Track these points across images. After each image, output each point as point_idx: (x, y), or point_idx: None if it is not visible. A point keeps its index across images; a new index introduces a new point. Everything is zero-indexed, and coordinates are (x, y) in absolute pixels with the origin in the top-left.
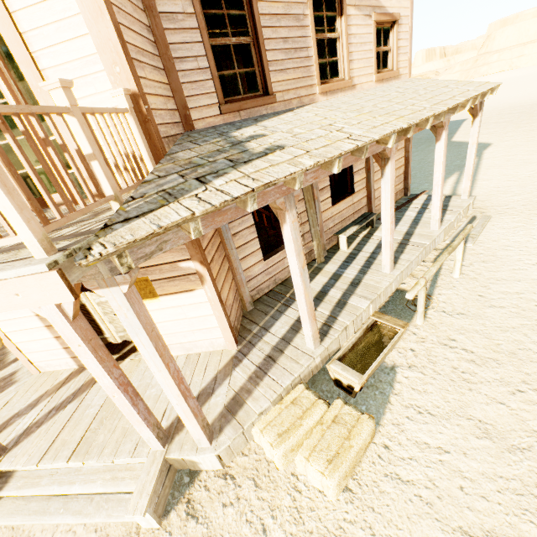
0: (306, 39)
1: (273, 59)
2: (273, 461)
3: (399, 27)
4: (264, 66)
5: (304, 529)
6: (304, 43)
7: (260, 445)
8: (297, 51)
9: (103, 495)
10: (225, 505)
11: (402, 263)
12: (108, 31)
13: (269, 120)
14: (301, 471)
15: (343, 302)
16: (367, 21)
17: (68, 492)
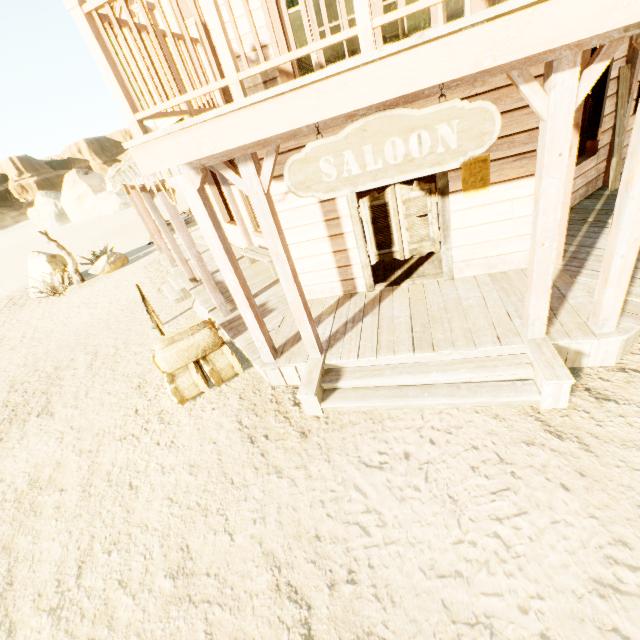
0: None
1: None
2: None
3: None
4: None
5: None
6: None
7: None
8: None
9: (469, 383)
10: None
11: None
12: None
13: None
14: None
15: None
16: None
17: (426, 380)
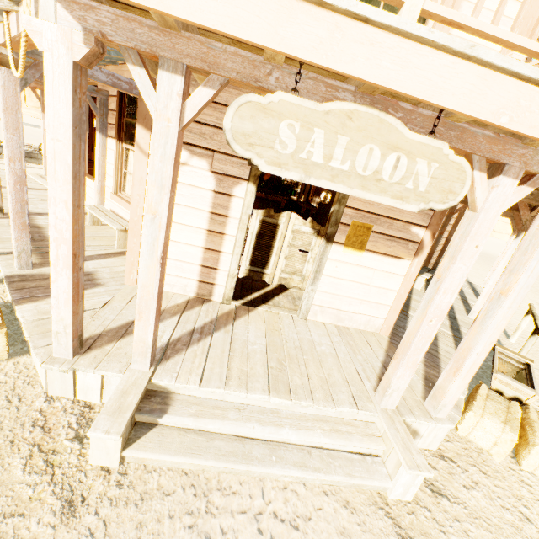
0: None
1: None
2: (481, 452)
3: None
4: None
5: None
6: None
7: (456, 435)
8: None
9: (321, 450)
10: (466, 487)
11: None
12: (537, 11)
13: None
14: (529, 464)
15: (456, 328)
16: None
17: (276, 436)
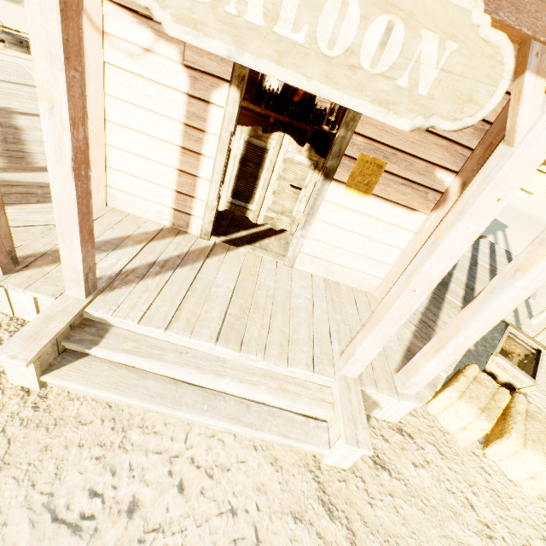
0: None
1: None
2: (447, 433)
3: None
4: None
5: (511, 515)
6: None
7: (425, 411)
8: None
9: (262, 405)
10: (415, 465)
11: None
12: None
13: None
14: (495, 454)
15: (469, 300)
16: None
17: (214, 385)
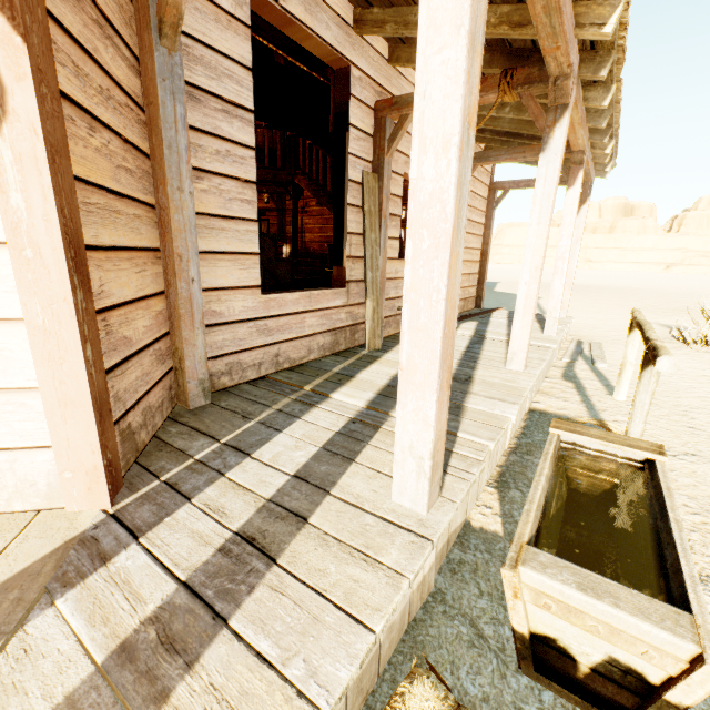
0: None
1: None
2: None
3: None
4: None
5: None
6: None
7: None
8: None
9: None
10: None
11: (534, 361)
12: None
13: None
14: None
15: (454, 404)
16: None
17: None
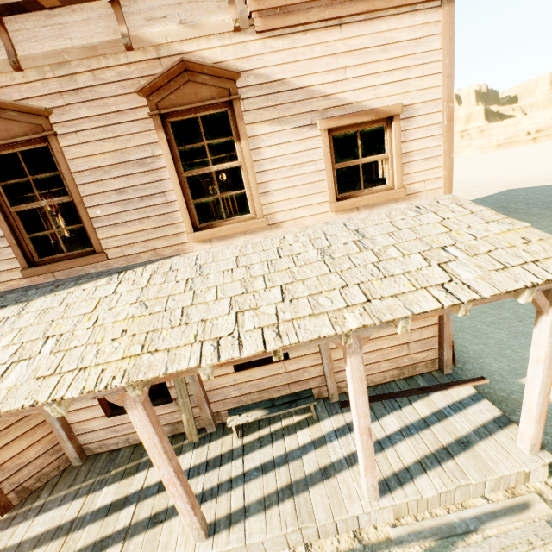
0: (162, 183)
1: (101, 214)
2: None
3: (408, 121)
4: (86, 224)
5: None
6: (159, 187)
7: None
8: (145, 199)
9: None
10: None
11: (231, 536)
12: None
13: (59, 293)
14: None
15: (105, 544)
16: (307, 133)
17: None
